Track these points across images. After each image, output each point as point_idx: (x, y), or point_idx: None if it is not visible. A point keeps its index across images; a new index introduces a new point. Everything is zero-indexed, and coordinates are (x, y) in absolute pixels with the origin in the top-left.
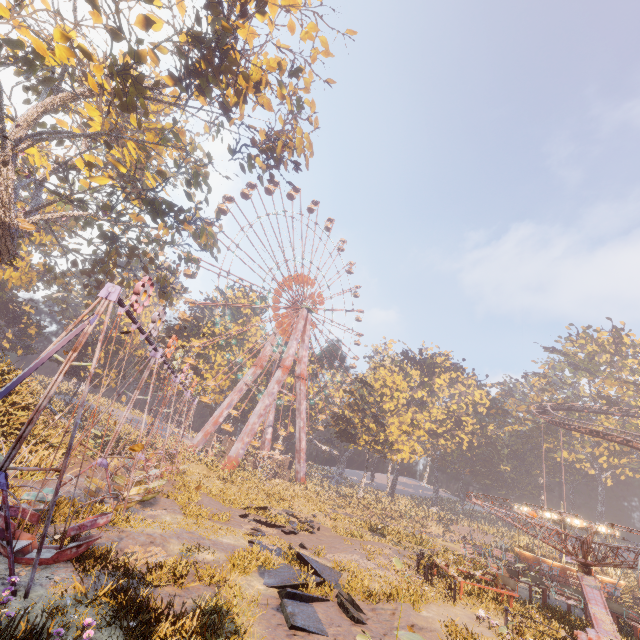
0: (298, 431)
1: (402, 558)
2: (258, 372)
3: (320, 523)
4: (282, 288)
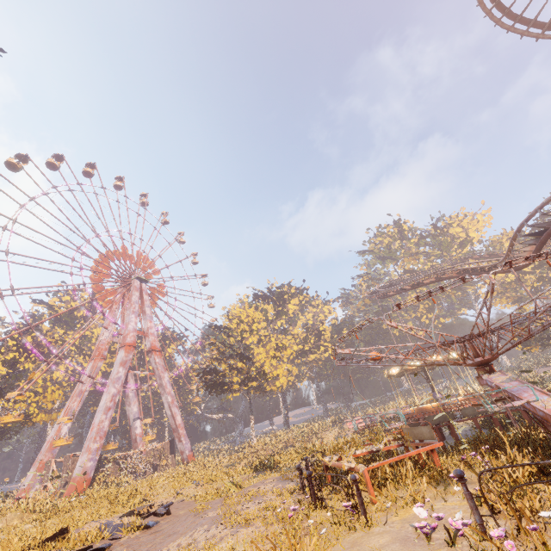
0: (168, 408)
1: (282, 485)
2: (99, 365)
3: (183, 500)
4: (99, 264)
